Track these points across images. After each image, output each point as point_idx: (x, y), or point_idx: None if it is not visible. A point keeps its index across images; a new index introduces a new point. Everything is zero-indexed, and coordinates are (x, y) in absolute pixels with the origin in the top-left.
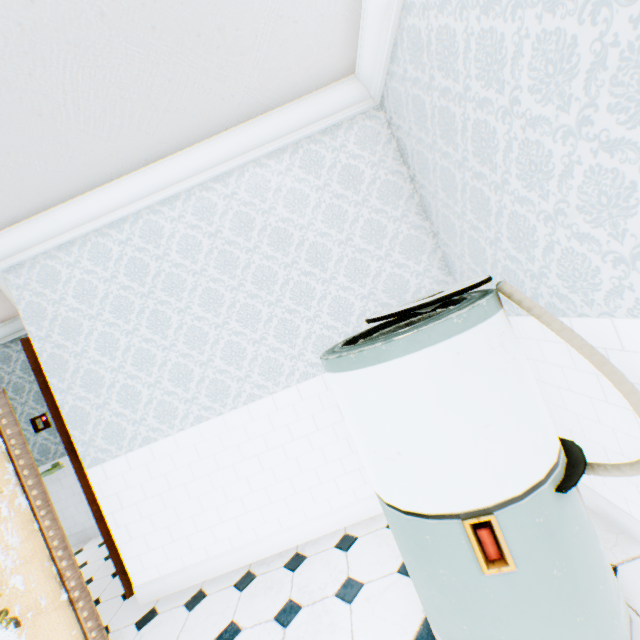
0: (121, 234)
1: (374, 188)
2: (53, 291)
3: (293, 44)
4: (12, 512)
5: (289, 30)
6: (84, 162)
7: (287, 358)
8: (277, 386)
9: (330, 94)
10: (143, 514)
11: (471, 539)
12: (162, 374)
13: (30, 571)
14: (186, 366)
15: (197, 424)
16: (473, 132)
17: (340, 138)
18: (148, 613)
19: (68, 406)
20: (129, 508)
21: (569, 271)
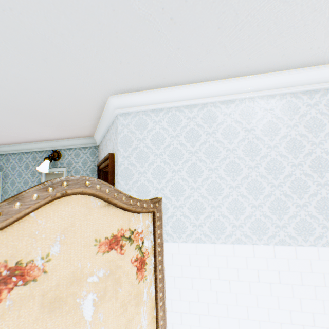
0: (190, 113)
1: None
2: (140, 133)
3: None
4: (147, 297)
5: None
6: (202, 66)
7: (272, 225)
8: (259, 240)
9: None
10: None
11: None
12: (185, 203)
13: None
14: (201, 204)
15: (195, 242)
16: None
17: None
18: None
19: None
20: None
21: None
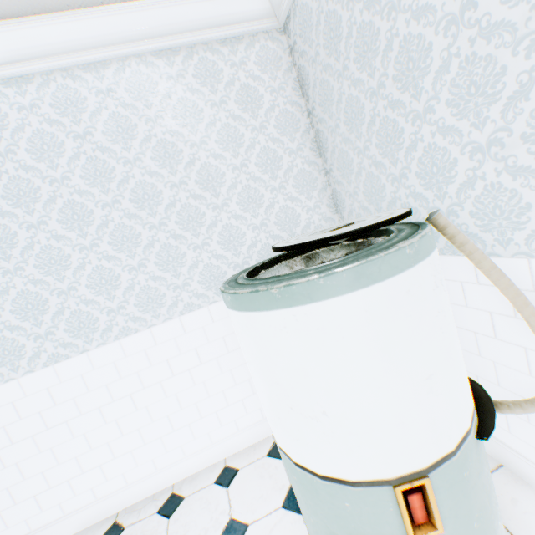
0: None
1: (272, 115)
2: None
3: None
4: None
5: None
6: None
7: (170, 288)
8: (157, 318)
9: None
10: None
11: (401, 507)
12: (1, 304)
13: None
14: (38, 295)
15: (52, 364)
16: (400, 51)
17: (240, 53)
18: None
19: None
20: None
21: (488, 209)
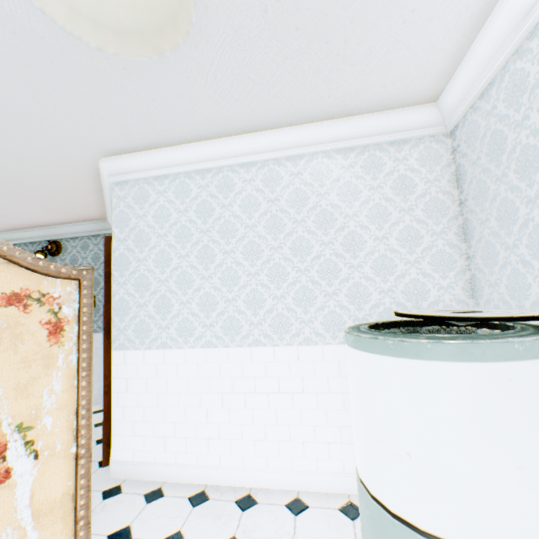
0: (203, 180)
1: (422, 201)
2: (140, 208)
3: (397, 66)
4: (65, 364)
5: (399, 53)
6: (199, 120)
7: (297, 320)
8: (281, 341)
9: (408, 114)
10: (139, 403)
11: None
12: (194, 297)
13: (59, 417)
14: (214, 297)
15: (206, 347)
16: None
17: (404, 151)
18: (114, 487)
19: (118, 296)
20: (131, 394)
21: None
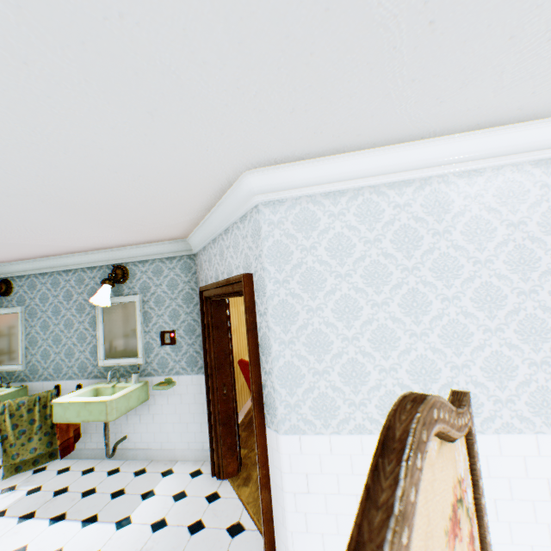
0: (399, 197)
1: None
2: (304, 236)
3: None
4: None
5: None
6: (438, 110)
7: None
8: (546, 426)
9: None
10: (328, 509)
11: None
12: (400, 362)
13: None
14: (432, 362)
15: None
16: None
17: None
18: None
19: (282, 360)
20: (314, 495)
21: None
